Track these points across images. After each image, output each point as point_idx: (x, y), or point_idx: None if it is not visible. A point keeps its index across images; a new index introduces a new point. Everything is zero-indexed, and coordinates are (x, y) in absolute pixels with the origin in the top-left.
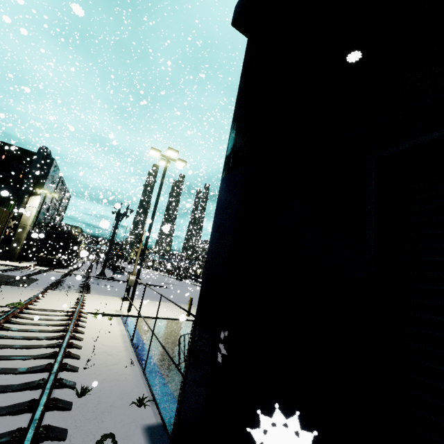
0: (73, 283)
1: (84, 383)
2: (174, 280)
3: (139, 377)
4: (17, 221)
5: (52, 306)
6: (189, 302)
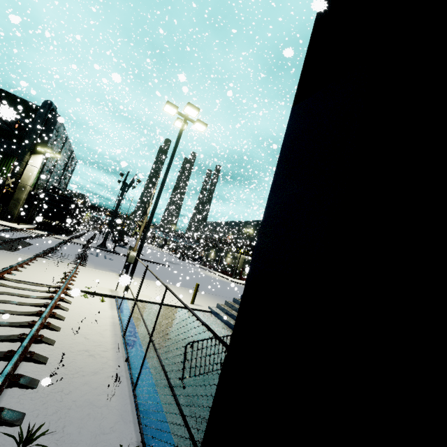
0: (70, 252)
1: (39, 412)
2: (177, 259)
3: (125, 400)
4: (17, 180)
5: (35, 278)
6: (195, 289)
